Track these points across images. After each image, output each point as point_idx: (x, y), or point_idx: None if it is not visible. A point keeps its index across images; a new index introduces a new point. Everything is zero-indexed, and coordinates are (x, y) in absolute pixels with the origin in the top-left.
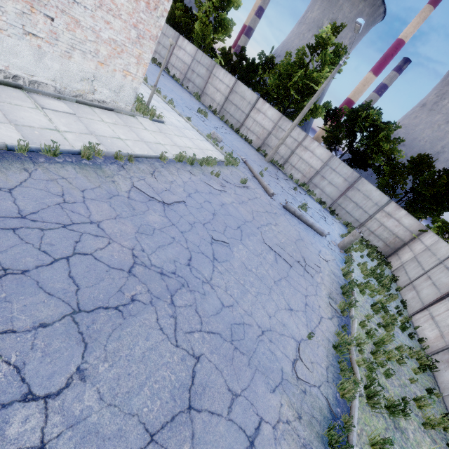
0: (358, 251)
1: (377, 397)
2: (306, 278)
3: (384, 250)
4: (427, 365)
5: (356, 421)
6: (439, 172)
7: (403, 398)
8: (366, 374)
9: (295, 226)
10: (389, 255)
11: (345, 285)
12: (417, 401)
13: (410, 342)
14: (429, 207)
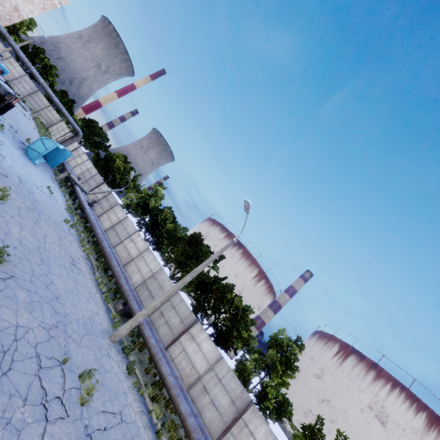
0: (37, 121)
1: None
2: (29, 121)
3: (46, 125)
4: None
5: None
6: (70, 100)
7: None
8: None
9: (19, 105)
10: (48, 127)
11: (38, 126)
12: None
13: None
14: None
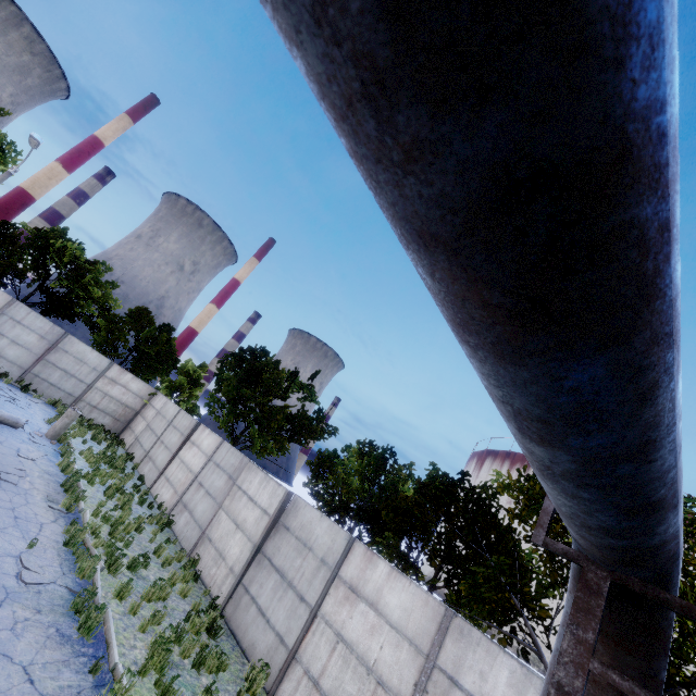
0: (79, 436)
1: (118, 561)
2: (7, 489)
3: (114, 426)
4: (165, 522)
5: (101, 586)
6: (160, 328)
7: (145, 556)
8: (106, 553)
9: None
10: (121, 432)
11: (68, 479)
12: (157, 552)
13: (150, 512)
14: (157, 366)
